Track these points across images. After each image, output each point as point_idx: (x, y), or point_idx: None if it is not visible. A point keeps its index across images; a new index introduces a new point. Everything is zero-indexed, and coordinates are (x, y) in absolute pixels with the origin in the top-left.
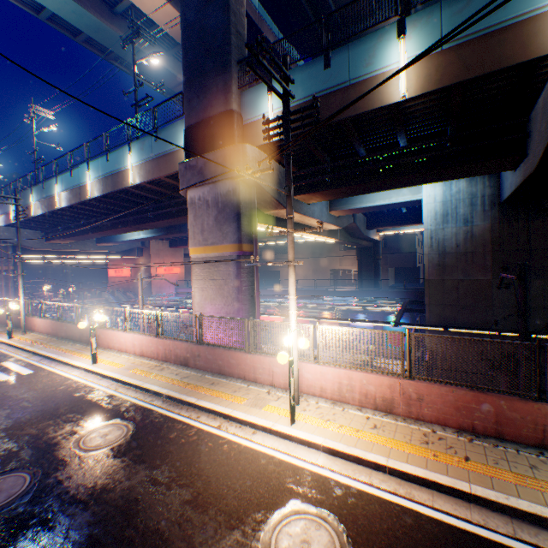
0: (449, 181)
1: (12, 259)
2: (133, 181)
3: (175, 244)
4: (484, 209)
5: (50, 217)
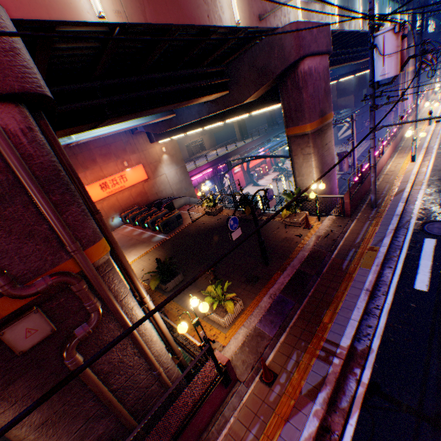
0: None
1: None
2: None
3: None
4: None
5: (343, 37)
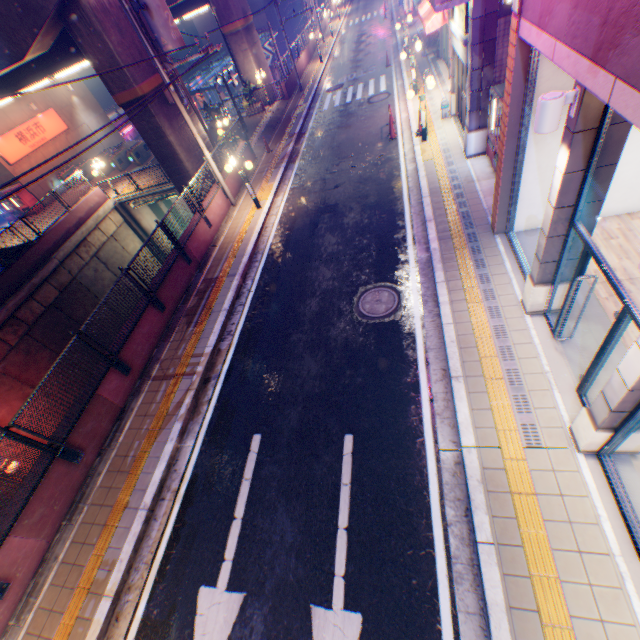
0: None
1: None
2: None
3: None
4: None
5: None
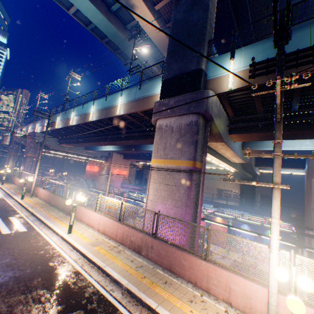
0: None
1: (38, 151)
2: (119, 113)
3: (126, 157)
4: None
5: (64, 130)
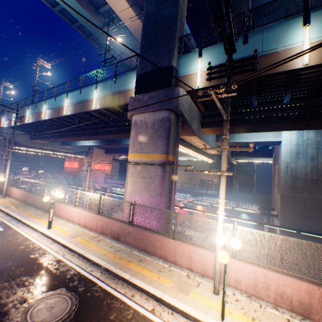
0: (302, 131)
1: (7, 148)
2: (95, 107)
3: (108, 152)
4: None
5: (36, 125)
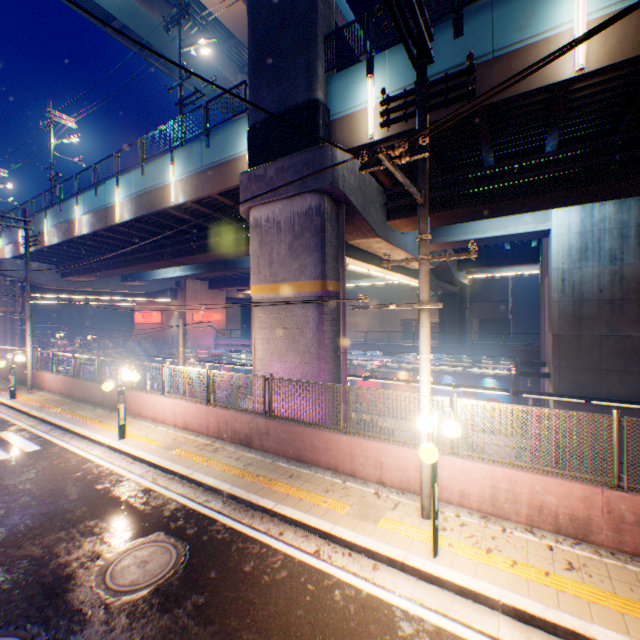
0: (590, 205)
1: (20, 299)
2: (175, 200)
3: (215, 285)
4: (639, 242)
5: (67, 248)
